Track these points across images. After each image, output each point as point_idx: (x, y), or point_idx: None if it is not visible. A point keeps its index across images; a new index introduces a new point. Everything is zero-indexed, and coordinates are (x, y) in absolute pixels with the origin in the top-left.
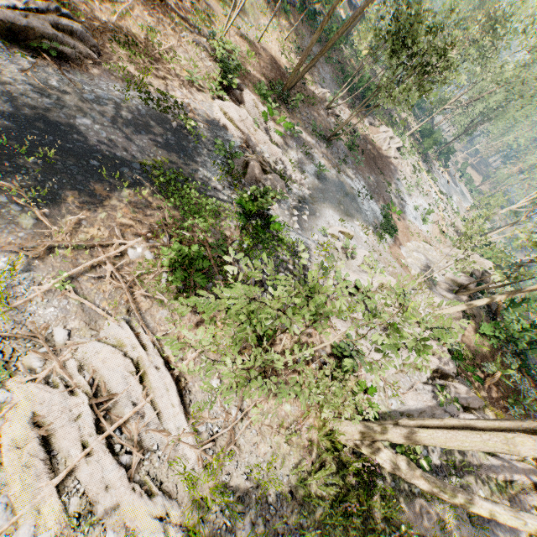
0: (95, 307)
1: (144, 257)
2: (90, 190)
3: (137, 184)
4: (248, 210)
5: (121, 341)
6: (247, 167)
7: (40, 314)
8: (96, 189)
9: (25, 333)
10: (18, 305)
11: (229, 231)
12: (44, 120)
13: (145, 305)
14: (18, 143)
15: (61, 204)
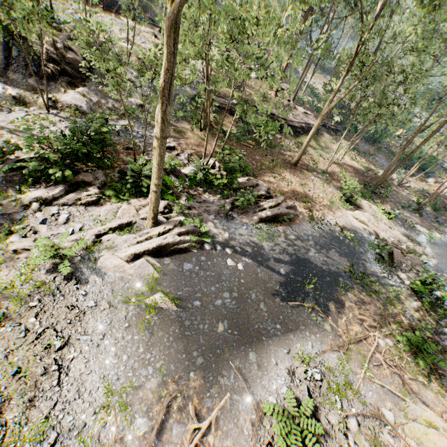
0: (394, 391)
1: (387, 344)
2: (336, 298)
3: (350, 287)
4: (421, 291)
5: (430, 422)
6: (392, 254)
7: (368, 396)
8: (338, 296)
9: (374, 413)
10: (356, 390)
11: (415, 311)
12: (300, 259)
13: (414, 387)
14: (300, 278)
15: (332, 311)
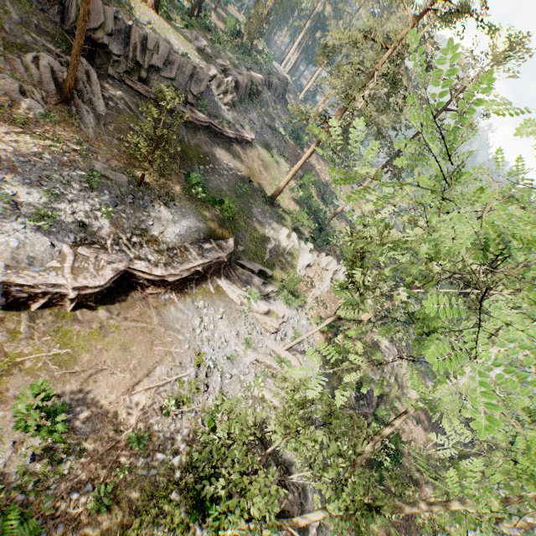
0: None
1: None
2: None
3: None
4: None
5: None
6: None
7: None
8: None
9: None
10: None
11: None
12: None
13: None
14: None
15: None
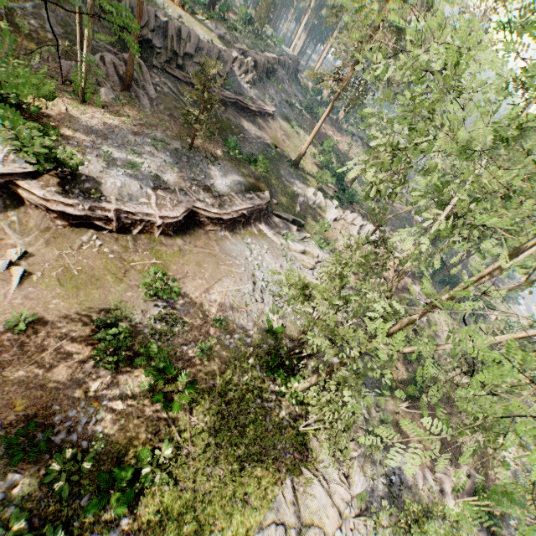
0: None
1: None
2: None
3: None
4: None
5: None
6: None
7: None
8: None
9: None
10: None
11: None
12: None
13: None
14: None
15: None
